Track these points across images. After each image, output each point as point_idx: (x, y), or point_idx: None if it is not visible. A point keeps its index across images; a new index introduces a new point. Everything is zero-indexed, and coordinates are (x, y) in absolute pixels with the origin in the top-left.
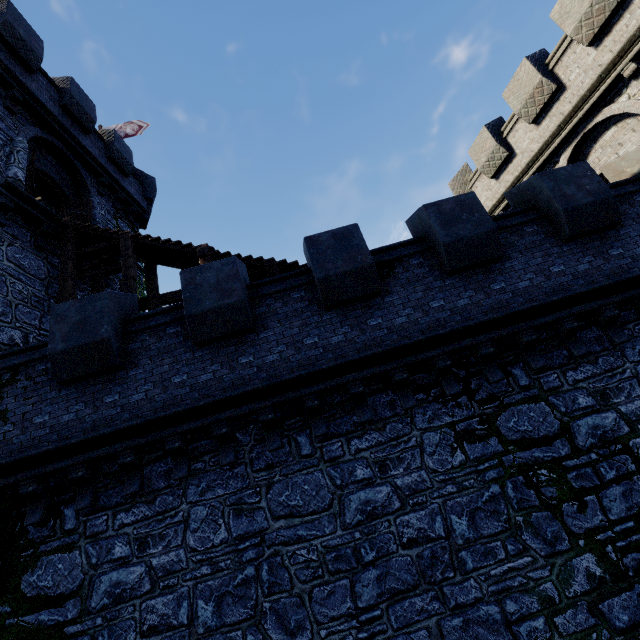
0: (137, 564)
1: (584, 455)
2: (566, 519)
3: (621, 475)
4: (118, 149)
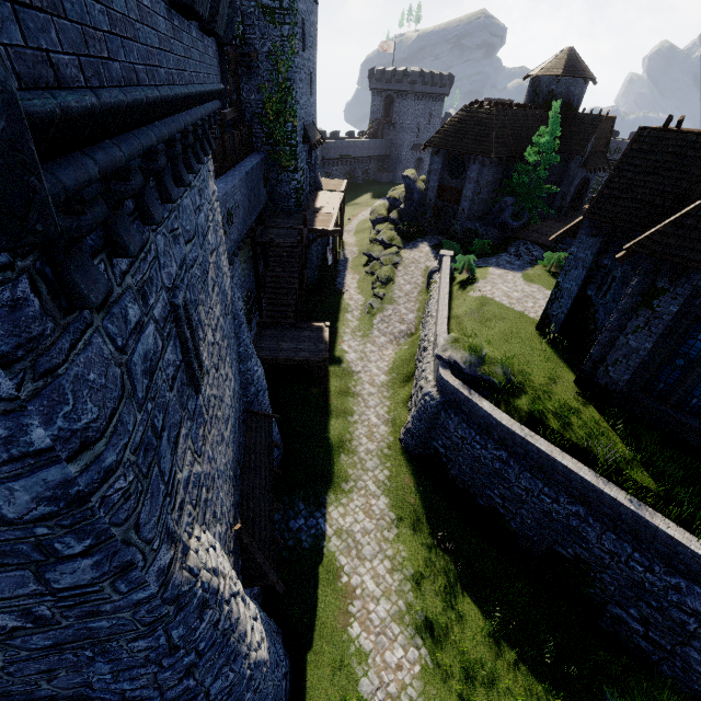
0: None
1: None
2: None
3: None
4: None
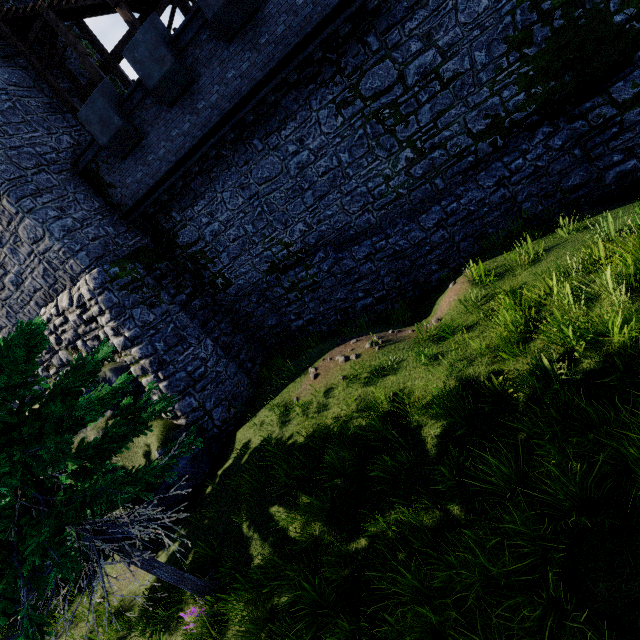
0: (214, 223)
1: (411, 91)
2: (397, 135)
3: (431, 97)
4: None
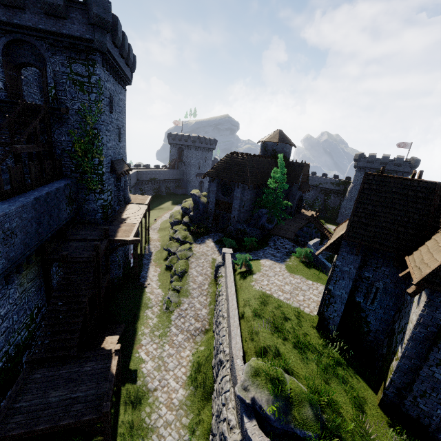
0: None
1: None
2: None
3: None
4: (44, 1)
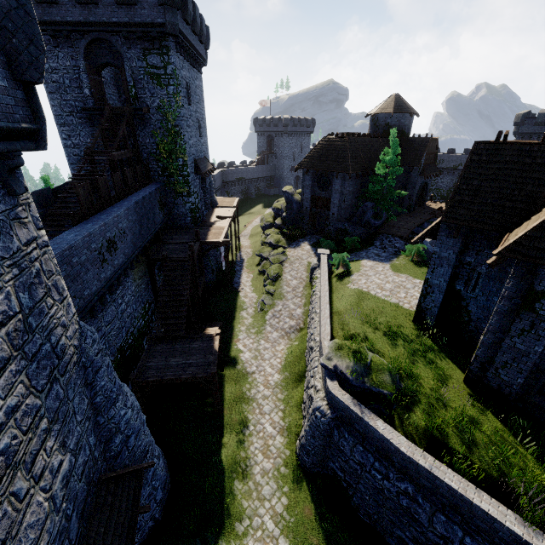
0: None
1: None
2: None
3: None
4: None
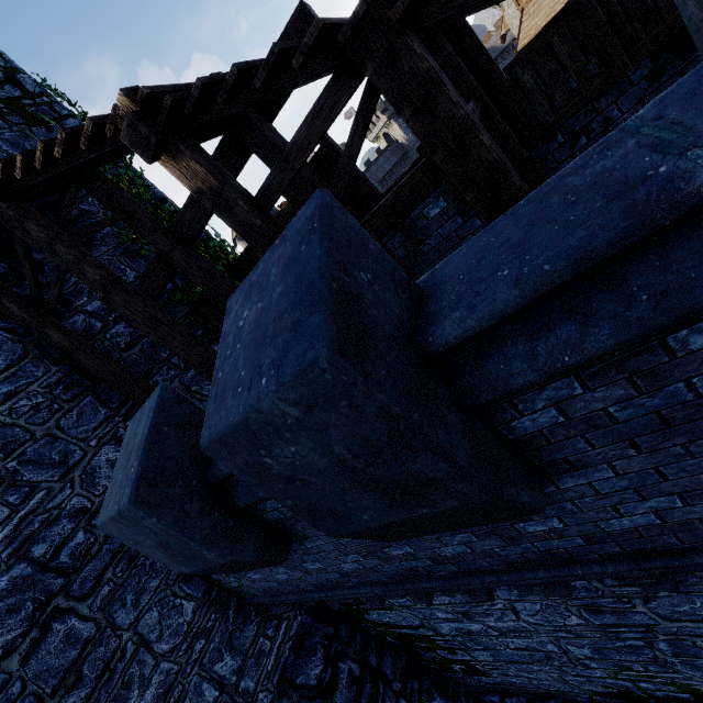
0: (471, 623)
1: None
2: None
3: None
4: None
